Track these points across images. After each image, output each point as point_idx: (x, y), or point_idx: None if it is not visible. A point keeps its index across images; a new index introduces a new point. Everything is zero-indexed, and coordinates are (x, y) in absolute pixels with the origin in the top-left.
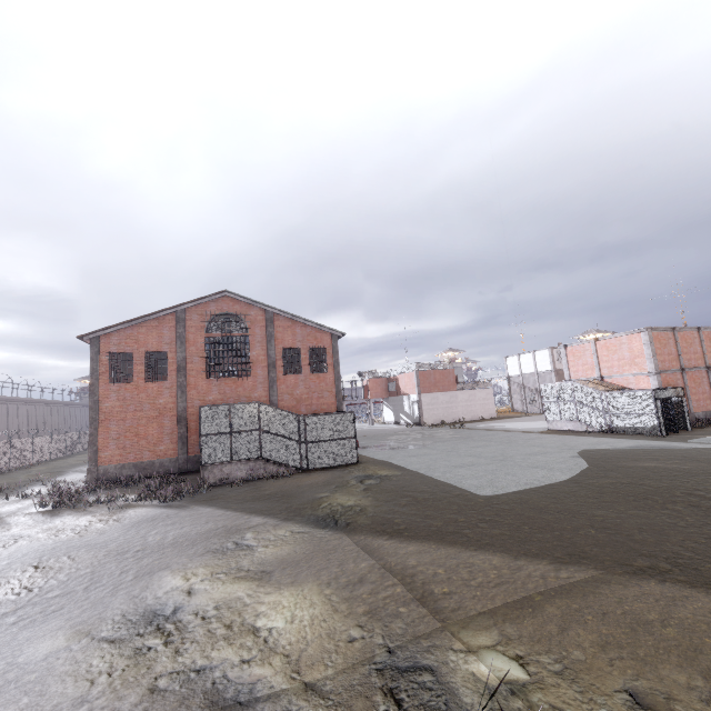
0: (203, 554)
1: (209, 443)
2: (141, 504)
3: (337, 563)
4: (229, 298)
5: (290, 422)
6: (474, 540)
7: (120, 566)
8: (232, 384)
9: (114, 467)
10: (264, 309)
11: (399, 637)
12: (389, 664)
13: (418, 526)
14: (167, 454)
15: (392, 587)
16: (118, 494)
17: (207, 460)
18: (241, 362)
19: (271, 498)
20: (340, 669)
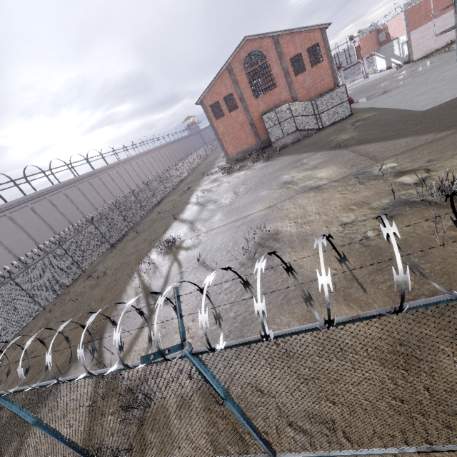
0: (291, 169)
1: (271, 132)
2: (256, 164)
3: (340, 158)
4: (248, 41)
5: (307, 107)
6: (404, 134)
7: (267, 178)
8: (269, 96)
9: (235, 155)
10: (271, 36)
11: (360, 168)
12: (356, 173)
13: (378, 136)
14: (252, 143)
15: (361, 158)
16: (246, 163)
17: (273, 140)
18: (269, 81)
19: (308, 146)
20: (342, 178)
